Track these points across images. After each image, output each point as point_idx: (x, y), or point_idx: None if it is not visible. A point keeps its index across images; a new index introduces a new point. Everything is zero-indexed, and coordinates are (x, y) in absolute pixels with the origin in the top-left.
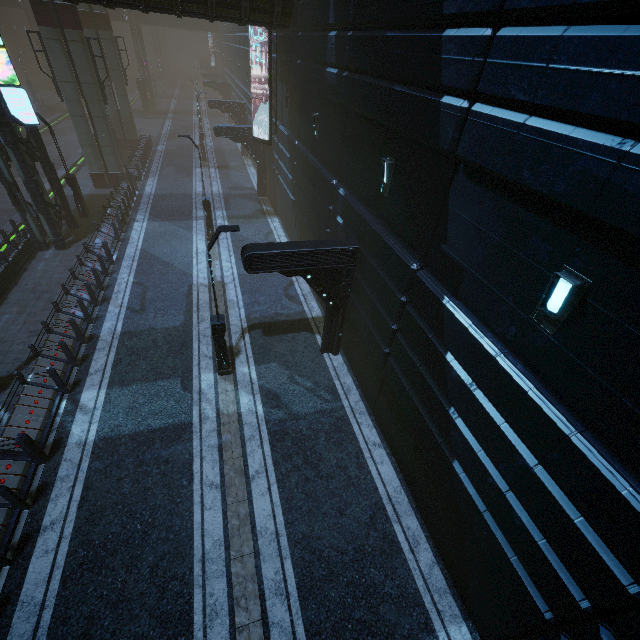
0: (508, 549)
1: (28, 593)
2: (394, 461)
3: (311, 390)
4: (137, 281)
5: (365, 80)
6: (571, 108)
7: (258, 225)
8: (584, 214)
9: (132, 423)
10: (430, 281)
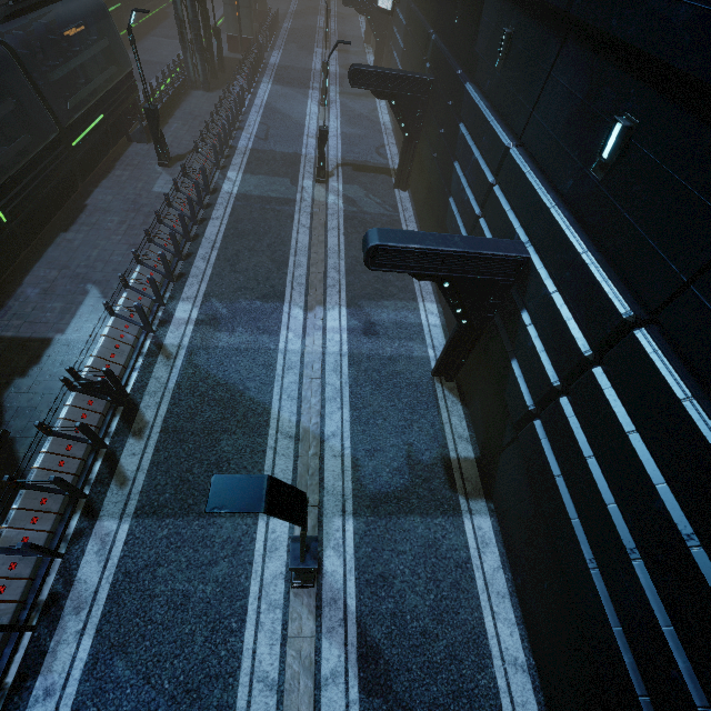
0: (460, 223)
1: (208, 236)
2: None
3: (379, 204)
4: (263, 122)
5: None
6: None
7: (366, 102)
8: None
9: (259, 192)
10: (463, 77)
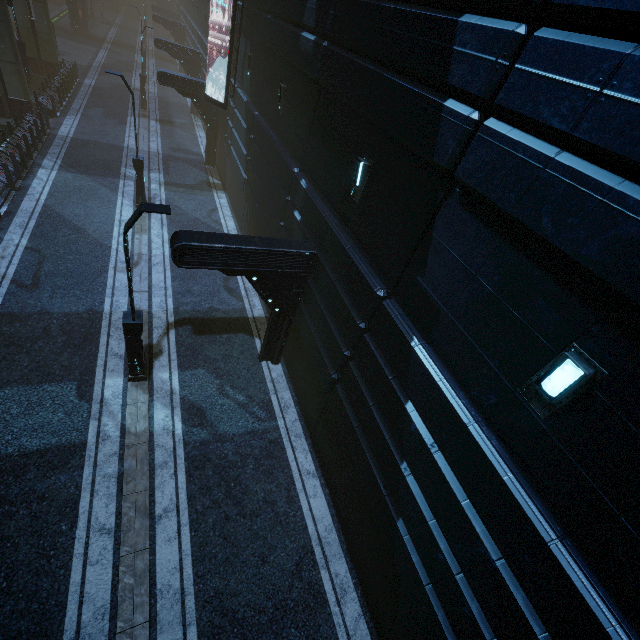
0: (450, 633)
1: None
2: (328, 494)
3: (243, 405)
4: (32, 246)
5: (349, 56)
6: (626, 154)
7: (201, 199)
8: (618, 293)
9: None
10: (398, 315)
